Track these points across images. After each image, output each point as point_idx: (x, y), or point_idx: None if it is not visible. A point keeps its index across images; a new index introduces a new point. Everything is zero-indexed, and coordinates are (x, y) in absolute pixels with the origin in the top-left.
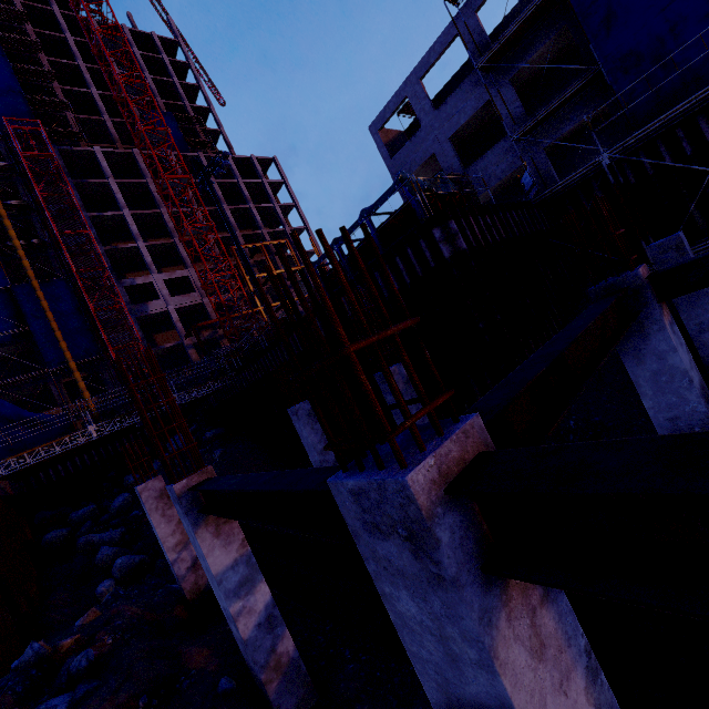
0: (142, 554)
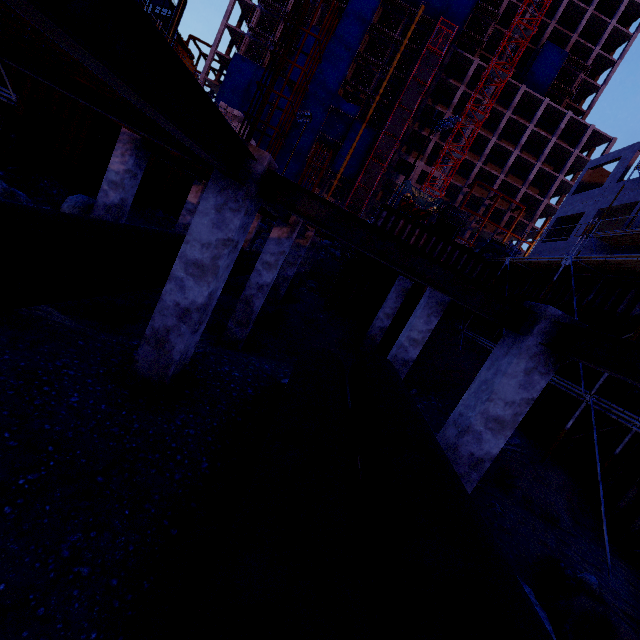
0: None
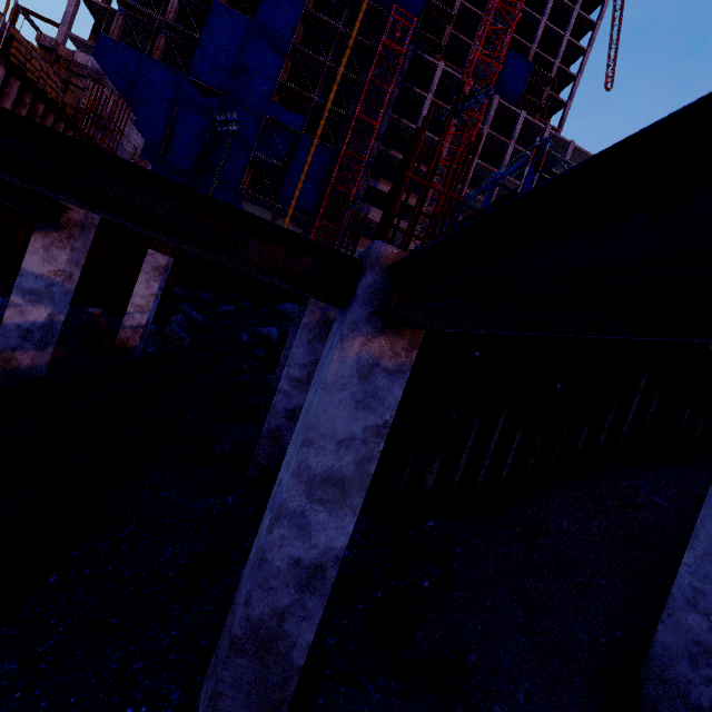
0: (192, 339)
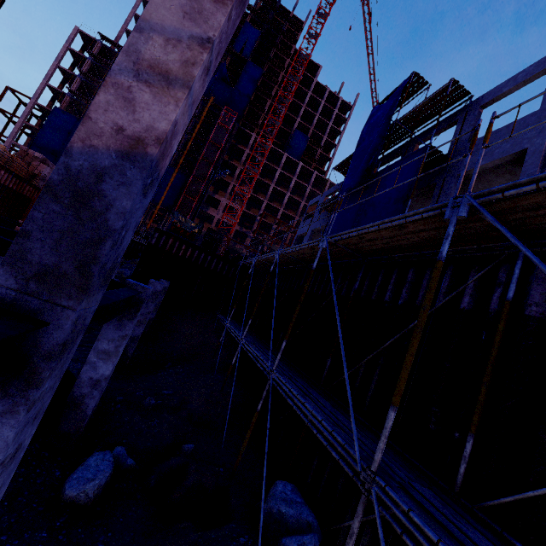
0: None
